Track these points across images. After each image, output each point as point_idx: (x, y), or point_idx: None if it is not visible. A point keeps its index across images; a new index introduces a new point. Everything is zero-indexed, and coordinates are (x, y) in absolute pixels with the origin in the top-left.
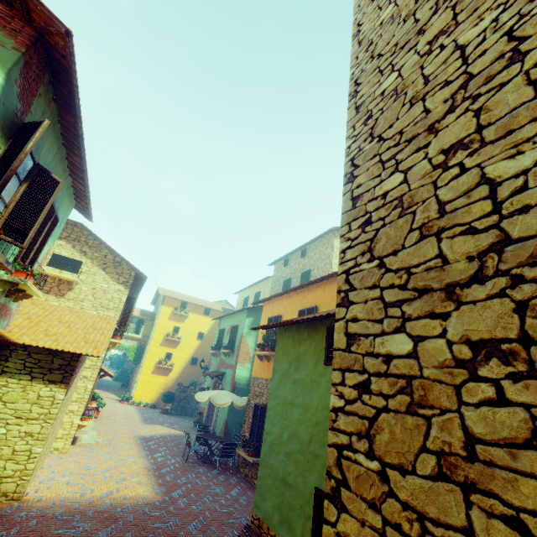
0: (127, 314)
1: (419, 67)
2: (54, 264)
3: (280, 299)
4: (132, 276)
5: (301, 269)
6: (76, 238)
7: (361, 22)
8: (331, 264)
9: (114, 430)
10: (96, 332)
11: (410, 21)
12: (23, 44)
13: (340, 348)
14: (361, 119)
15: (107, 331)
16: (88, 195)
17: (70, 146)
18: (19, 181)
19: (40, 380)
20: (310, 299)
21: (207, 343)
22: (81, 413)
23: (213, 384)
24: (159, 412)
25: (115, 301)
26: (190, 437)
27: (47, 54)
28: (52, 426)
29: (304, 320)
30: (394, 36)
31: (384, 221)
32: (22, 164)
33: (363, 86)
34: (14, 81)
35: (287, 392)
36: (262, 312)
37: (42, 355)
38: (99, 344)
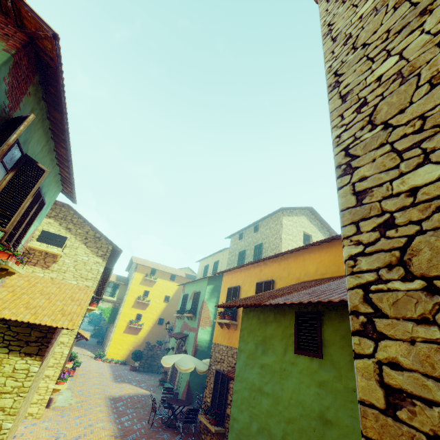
0: (103, 283)
1: (433, 45)
2: (45, 237)
3: (238, 271)
4: (110, 250)
5: (254, 242)
6: (63, 217)
7: (332, 22)
8: (281, 239)
9: (87, 390)
10: (73, 303)
11: (404, 6)
12: (13, 46)
13: (373, 405)
14: (350, 107)
15: (84, 301)
16: (73, 182)
17: (57, 139)
18: (6, 170)
19: (17, 353)
20: (266, 273)
21: (172, 305)
22: (56, 378)
23: (177, 345)
24: (128, 369)
25: (93, 272)
26: (156, 397)
27: (37, 58)
28: (25, 399)
29: (272, 305)
30: (383, 24)
31: (421, 225)
32: (9, 155)
33: (347, 76)
34: (2, 79)
35: (254, 376)
36: (221, 280)
37: (21, 328)
38: (75, 316)
